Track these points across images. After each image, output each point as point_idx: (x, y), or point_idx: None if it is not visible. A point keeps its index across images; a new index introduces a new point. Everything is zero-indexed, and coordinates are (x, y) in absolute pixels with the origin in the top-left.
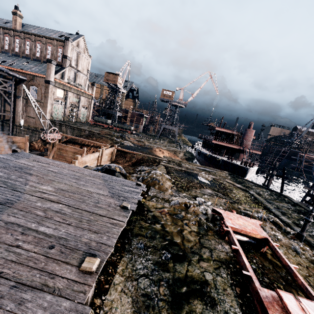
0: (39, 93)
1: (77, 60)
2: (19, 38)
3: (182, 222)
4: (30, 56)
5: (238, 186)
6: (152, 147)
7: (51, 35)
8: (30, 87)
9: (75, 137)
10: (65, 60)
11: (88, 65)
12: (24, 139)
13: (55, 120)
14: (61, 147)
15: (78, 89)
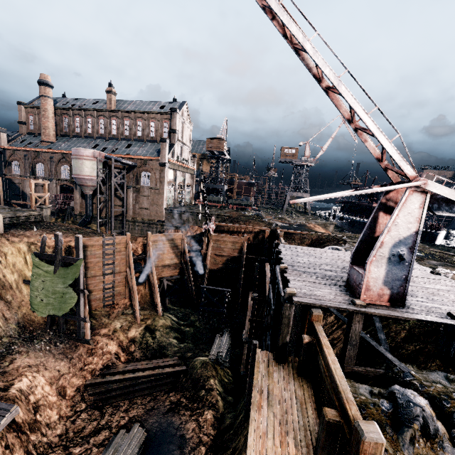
0: (153, 179)
1: (182, 131)
2: (116, 118)
3: None
4: (130, 136)
5: (452, 254)
6: (304, 224)
7: (151, 108)
8: (141, 173)
9: (230, 224)
10: (173, 135)
11: (189, 134)
12: (181, 235)
13: (173, 208)
14: (218, 238)
15: (185, 165)
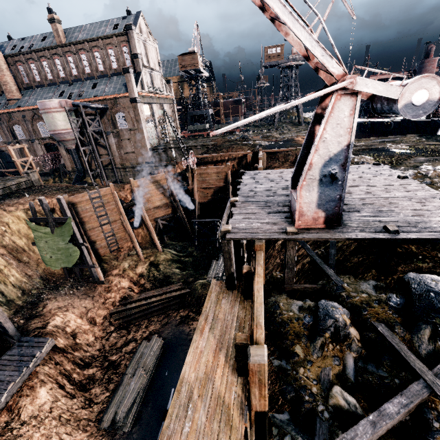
0: (128, 119)
1: (146, 53)
2: (70, 54)
3: (435, 186)
4: (93, 74)
5: None
6: (292, 138)
7: (104, 32)
8: (115, 115)
9: (211, 154)
10: (136, 61)
11: (156, 55)
12: (164, 175)
13: (157, 147)
14: (201, 172)
15: (159, 95)
